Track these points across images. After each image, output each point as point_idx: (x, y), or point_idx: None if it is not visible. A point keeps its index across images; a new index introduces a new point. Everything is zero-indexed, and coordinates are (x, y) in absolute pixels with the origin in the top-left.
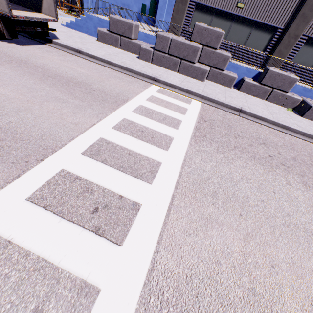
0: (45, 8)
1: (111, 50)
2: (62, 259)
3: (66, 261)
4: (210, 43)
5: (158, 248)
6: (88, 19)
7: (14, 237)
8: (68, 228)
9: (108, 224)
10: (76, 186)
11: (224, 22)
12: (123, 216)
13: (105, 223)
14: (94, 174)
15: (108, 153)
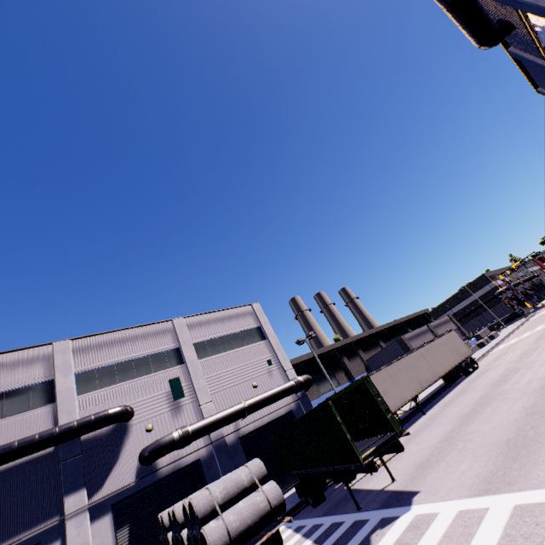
0: None
1: None
2: None
3: None
4: None
5: None
6: None
7: None
8: None
9: None
10: None
11: None
12: None
13: None
14: None
15: None
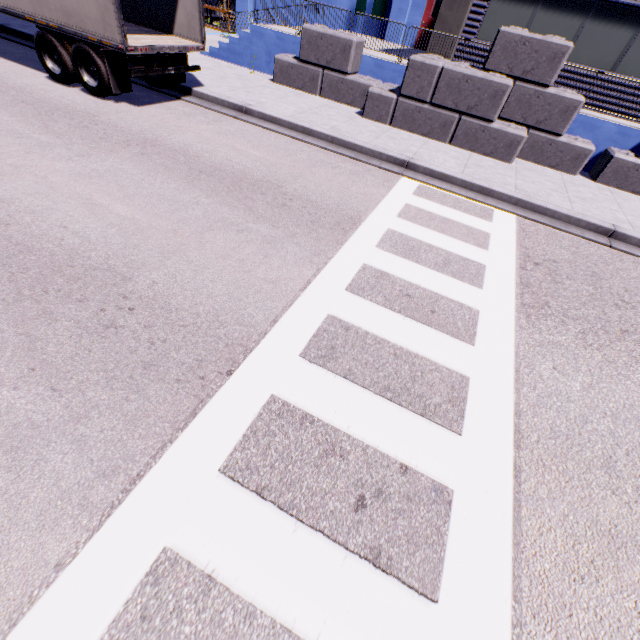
0: (181, 24)
1: (305, 102)
2: (321, 632)
3: (330, 638)
4: (532, 72)
5: (519, 614)
6: (255, 37)
7: (217, 568)
8: (316, 549)
9: (395, 540)
10: (307, 439)
11: (564, 19)
12: (422, 520)
13: (388, 539)
14: (337, 409)
15: (353, 355)
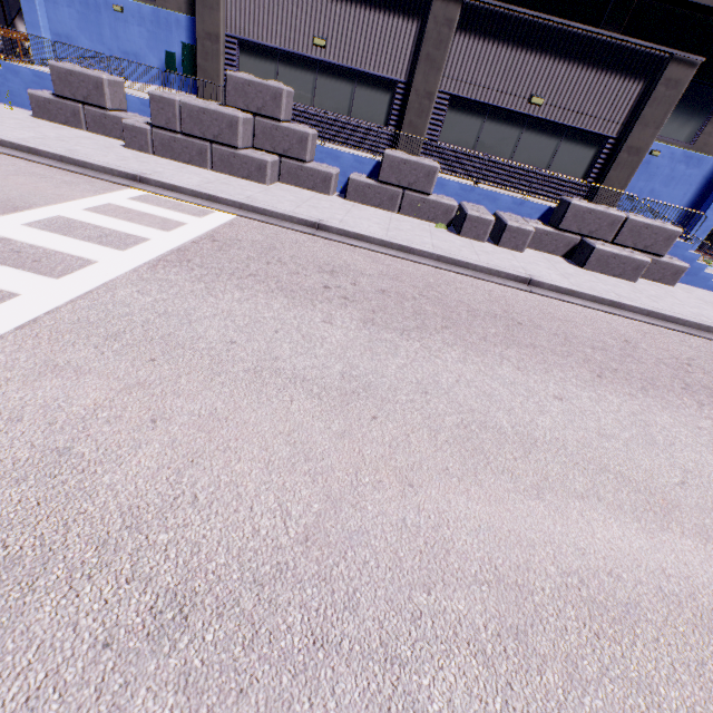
0: None
1: (59, 132)
2: None
3: None
4: (264, 109)
5: None
6: (10, 74)
7: None
8: None
9: None
10: None
11: (301, 75)
12: None
13: None
14: None
15: None
